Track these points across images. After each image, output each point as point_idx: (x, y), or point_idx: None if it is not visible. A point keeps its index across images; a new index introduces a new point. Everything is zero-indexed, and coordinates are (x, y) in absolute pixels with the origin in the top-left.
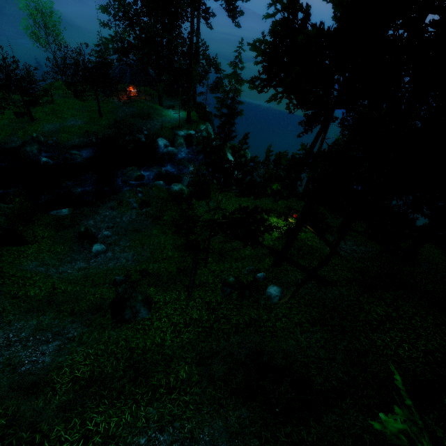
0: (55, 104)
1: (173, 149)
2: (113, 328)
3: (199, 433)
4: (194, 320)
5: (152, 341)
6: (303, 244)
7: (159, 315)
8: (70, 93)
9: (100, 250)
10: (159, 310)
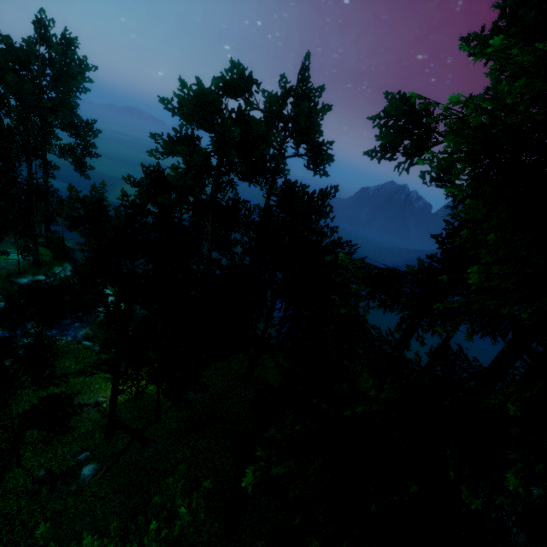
0: None
1: None
2: None
3: None
4: None
5: None
6: (150, 402)
7: None
8: None
9: None
10: None
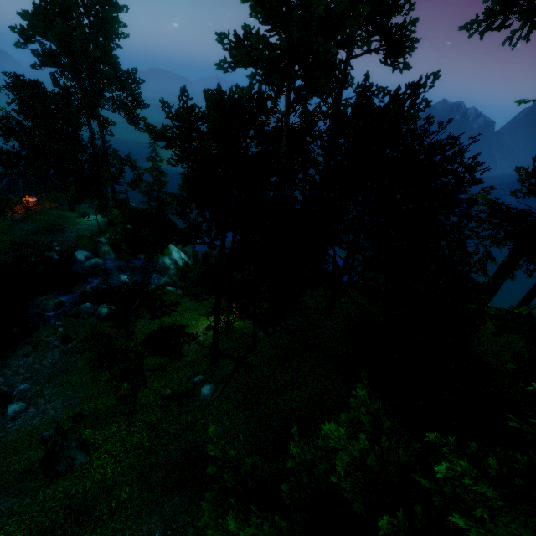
0: None
1: (98, 260)
2: (47, 486)
3: (139, 532)
4: (135, 445)
5: (92, 481)
6: (240, 334)
7: (98, 454)
8: None
9: (18, 410)
10: (98, 449)
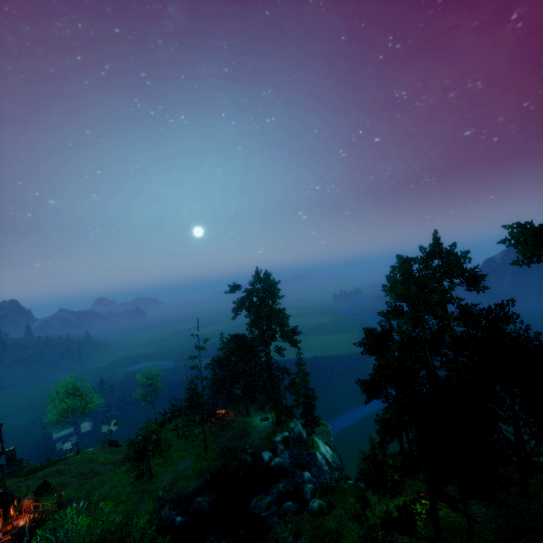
0: (163, 452)
1: (280, 459)
2: None
3: None
4: None
5: None
6: (447, 523)
7: None
8: (181, 437)
9: None
10: None
